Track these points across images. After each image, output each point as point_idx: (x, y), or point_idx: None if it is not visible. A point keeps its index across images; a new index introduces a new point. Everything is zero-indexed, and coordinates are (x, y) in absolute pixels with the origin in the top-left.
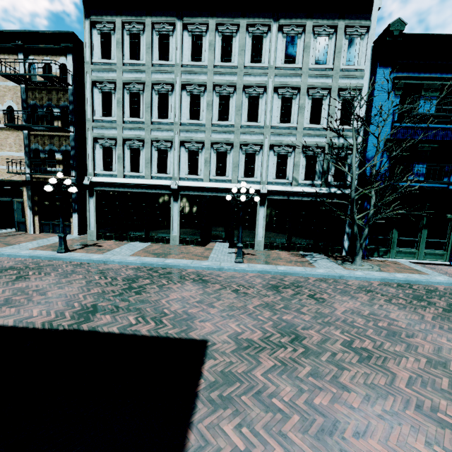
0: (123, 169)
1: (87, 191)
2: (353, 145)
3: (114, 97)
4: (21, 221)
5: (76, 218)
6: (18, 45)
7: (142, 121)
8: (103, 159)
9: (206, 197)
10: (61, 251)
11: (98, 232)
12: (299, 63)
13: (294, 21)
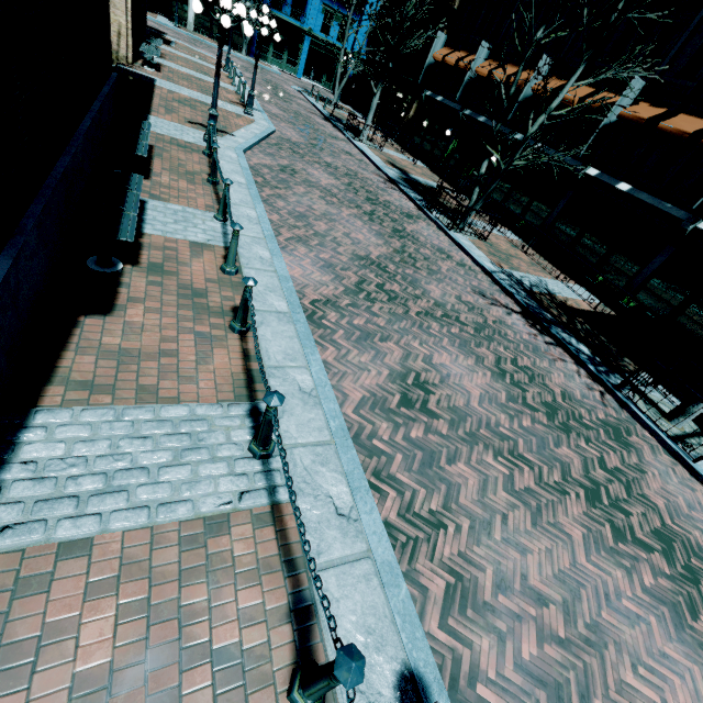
0: None
1: None
2: None
3: None
4: None
5: None
6: None
7: None
8: None
9: None
10: None
11: None
12: None
13: None
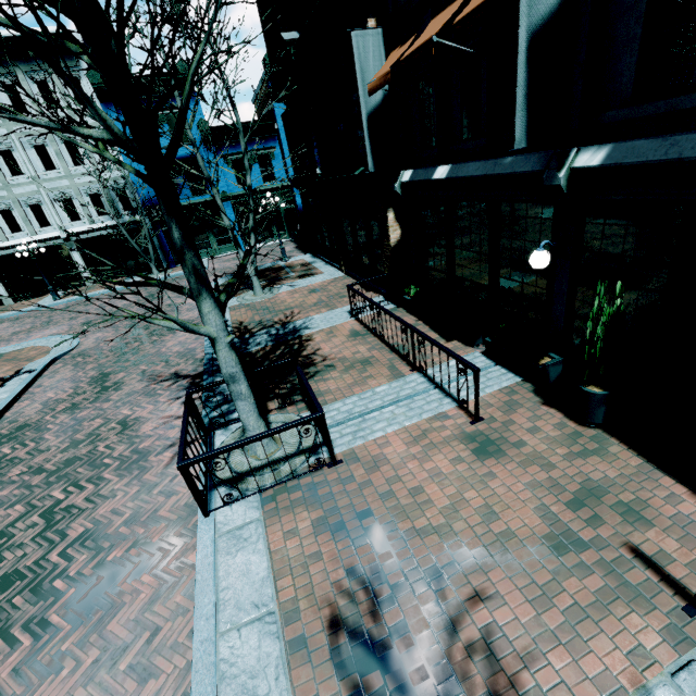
0: None
1: None
2: (101, 189)
3: None
4: None
5: None
6: None
7: None
8: None
9: (15, 255)
10: None
11: None
12: (32, 110)
13: (2, 70)
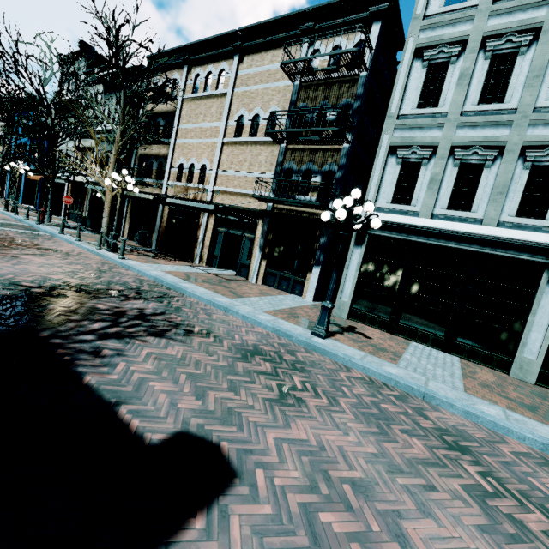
0: (434, 202)
1: (354, 235)
2: None
3: (452, 70)
4: (244, 263)
5: (316, 274)
6: (307, 27)
7: (507, 108)
8: (396, 184)
9: None
10: (319, 333)
11: (351, 306)
12: None
13: None
